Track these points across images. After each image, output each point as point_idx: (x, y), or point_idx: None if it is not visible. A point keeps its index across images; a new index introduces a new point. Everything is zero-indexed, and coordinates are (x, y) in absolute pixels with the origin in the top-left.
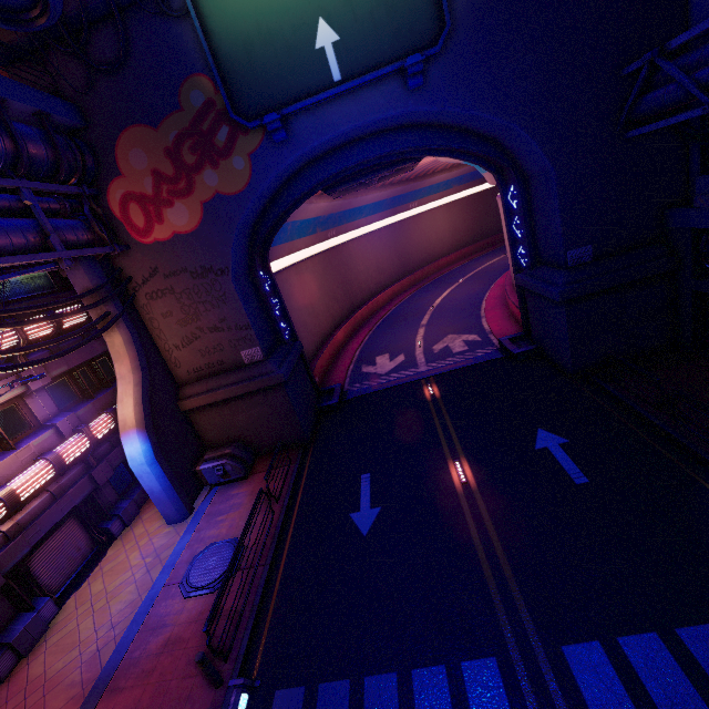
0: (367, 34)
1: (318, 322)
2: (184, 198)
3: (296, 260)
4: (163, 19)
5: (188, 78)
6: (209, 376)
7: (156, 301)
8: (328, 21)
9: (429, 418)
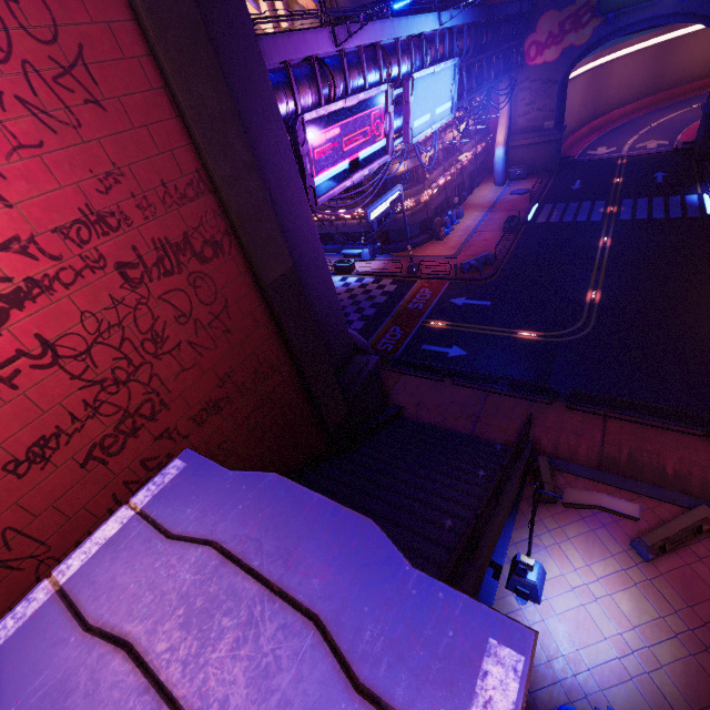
0: None
1: (570, 121)
2: (556, 46)
3: (575, 75)
4: None
5: None
6: (526, 132)
7: (521, 93)
8: None
9: (614, 169)
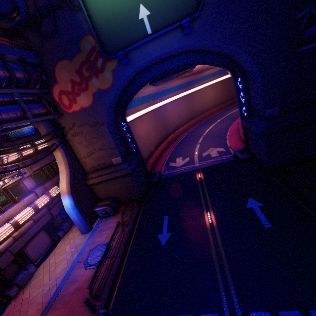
0: (163, 10)
1: (150, 142)
2: (84, 92)
3: (140, 114)
4: (71, 11)
5: (83, 37)
6: (99, 169)
7: (75, 137)
8: (144, 5)
9: (197, 189)
